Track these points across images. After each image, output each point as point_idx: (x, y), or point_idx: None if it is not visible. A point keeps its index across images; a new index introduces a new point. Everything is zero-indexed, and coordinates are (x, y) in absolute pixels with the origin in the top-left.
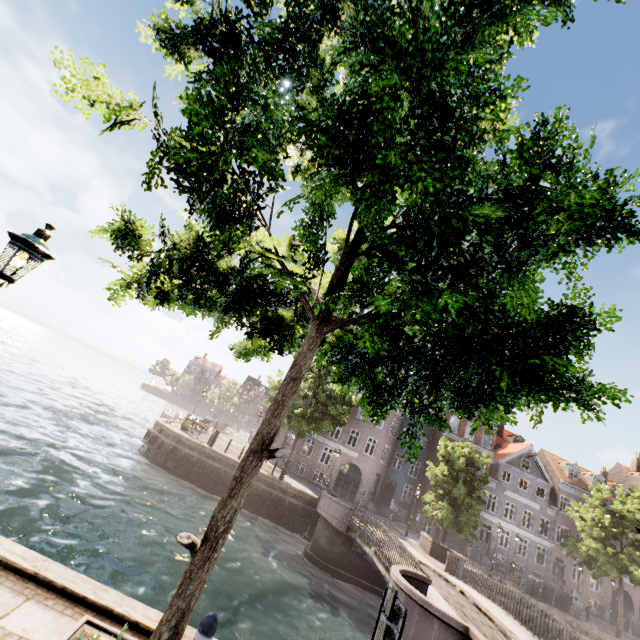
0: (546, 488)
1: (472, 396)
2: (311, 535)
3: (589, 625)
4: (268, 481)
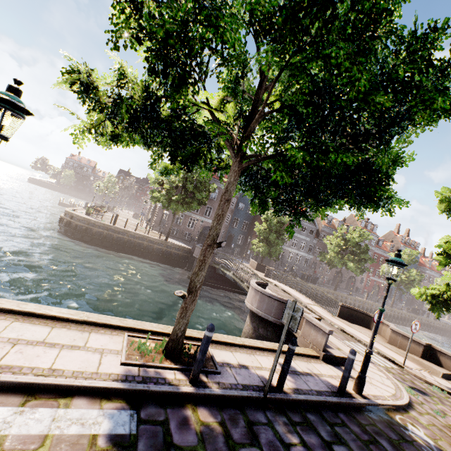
0: (315, 230)
1: (324, 202)
2: (189, 268)
3: (324, 288)
4: (159, 243)
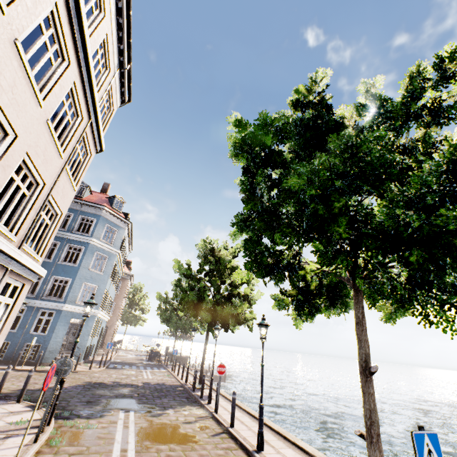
0: None
1: None
2: None
3: None
4: None
